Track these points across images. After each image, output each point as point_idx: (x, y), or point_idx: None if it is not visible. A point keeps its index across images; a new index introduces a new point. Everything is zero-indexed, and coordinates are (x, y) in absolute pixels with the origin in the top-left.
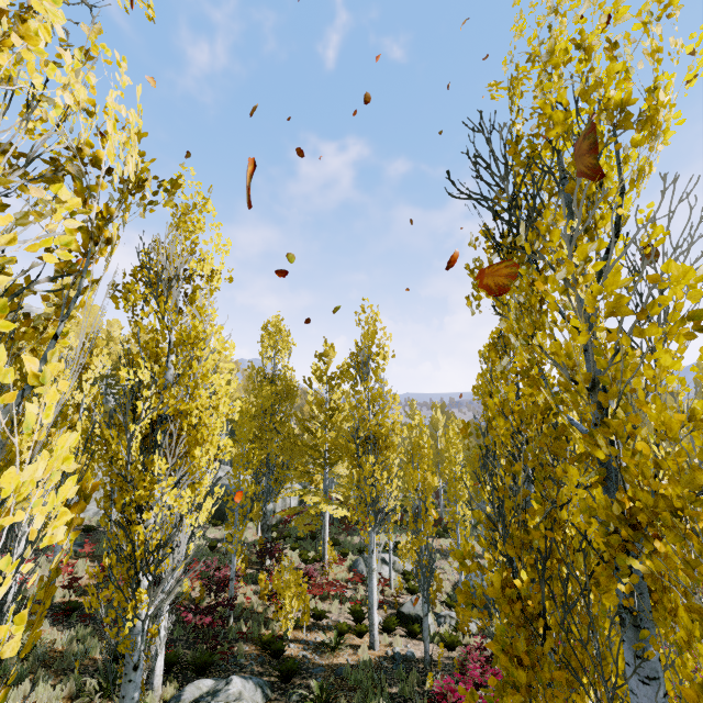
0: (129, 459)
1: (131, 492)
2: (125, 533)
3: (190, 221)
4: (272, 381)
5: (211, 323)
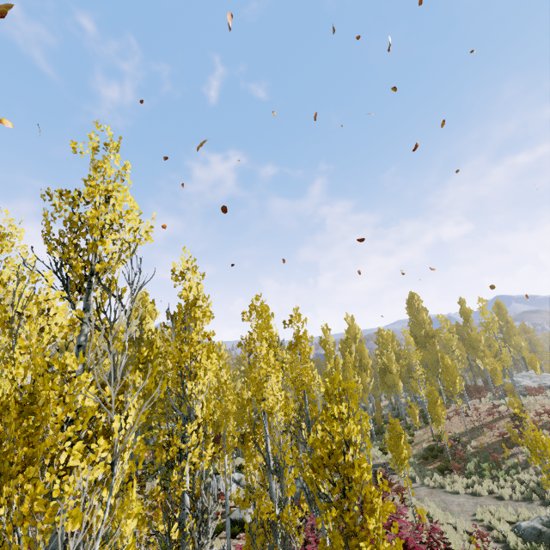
0: None
1: None
2: None
3: (1, 245)
4: (138, 344)
5: None
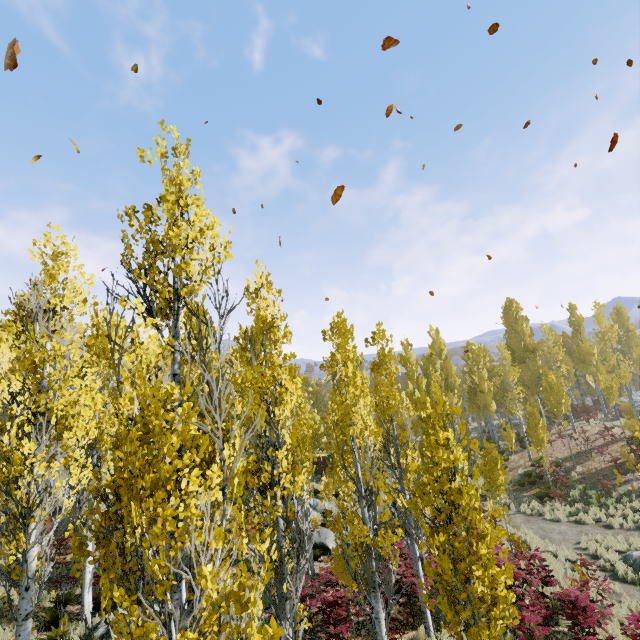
0: (9, 446)
1: (8, 468)
2: (11, 497)
3: (58, 266)
4: None
5: (67, 343)
